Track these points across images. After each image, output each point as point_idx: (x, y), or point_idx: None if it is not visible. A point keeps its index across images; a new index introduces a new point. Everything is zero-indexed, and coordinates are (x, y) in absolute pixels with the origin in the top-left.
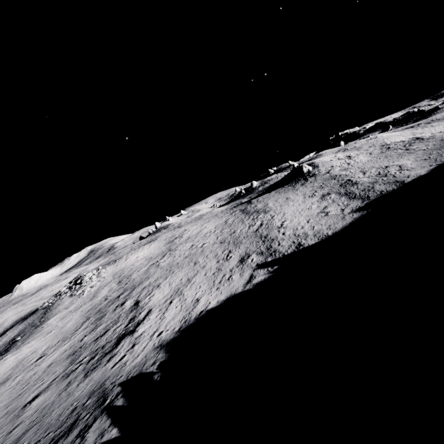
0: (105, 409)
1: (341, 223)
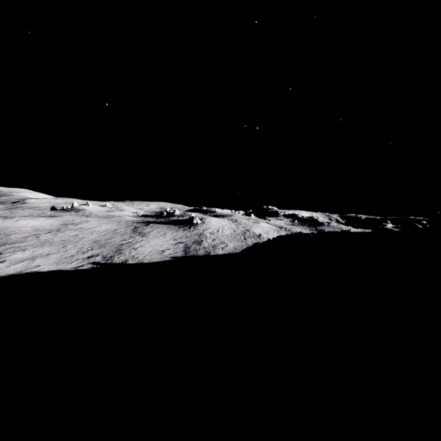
0: None
1: (157, 260)
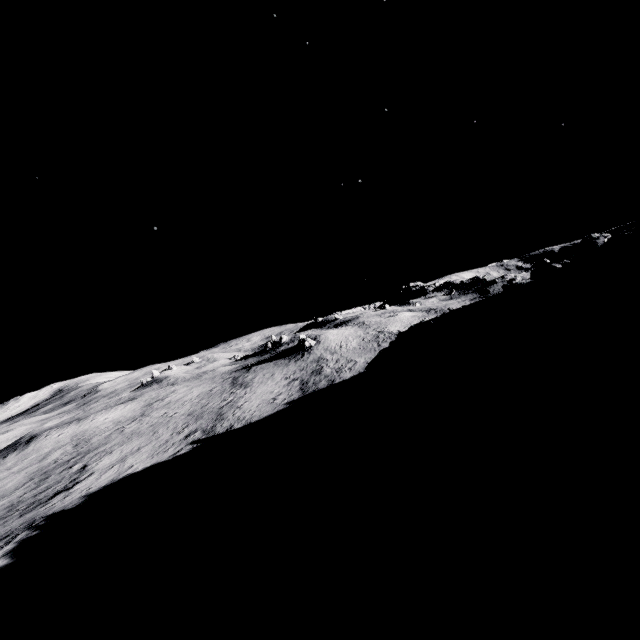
0: (32, 527)
1: (268, 413)
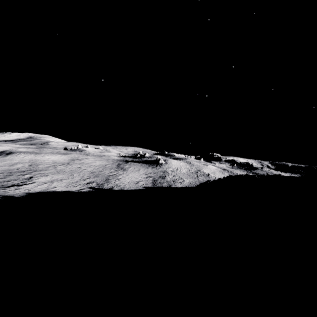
0: None
1: (133, 188)
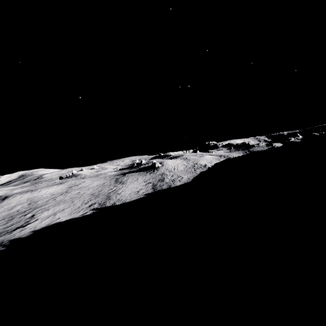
0: (1, 245)
1: (135, 198)
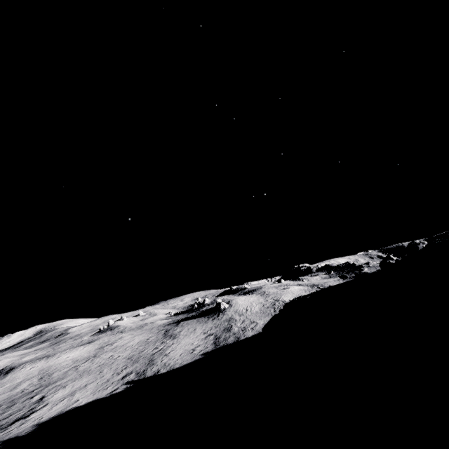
0: None
1: (188, 361)
